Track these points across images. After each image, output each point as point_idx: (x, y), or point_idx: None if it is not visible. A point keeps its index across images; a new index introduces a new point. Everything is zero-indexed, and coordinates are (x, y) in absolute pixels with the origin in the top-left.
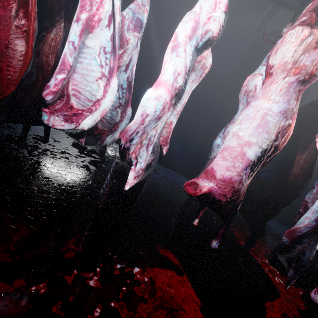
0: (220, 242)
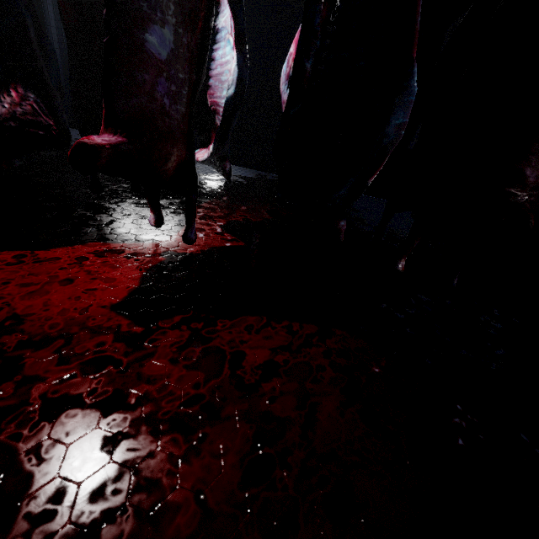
0: (132, 207)
